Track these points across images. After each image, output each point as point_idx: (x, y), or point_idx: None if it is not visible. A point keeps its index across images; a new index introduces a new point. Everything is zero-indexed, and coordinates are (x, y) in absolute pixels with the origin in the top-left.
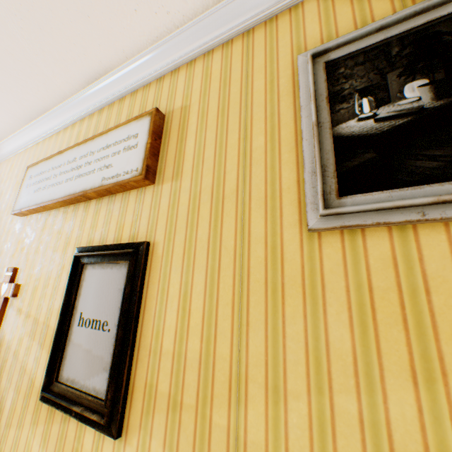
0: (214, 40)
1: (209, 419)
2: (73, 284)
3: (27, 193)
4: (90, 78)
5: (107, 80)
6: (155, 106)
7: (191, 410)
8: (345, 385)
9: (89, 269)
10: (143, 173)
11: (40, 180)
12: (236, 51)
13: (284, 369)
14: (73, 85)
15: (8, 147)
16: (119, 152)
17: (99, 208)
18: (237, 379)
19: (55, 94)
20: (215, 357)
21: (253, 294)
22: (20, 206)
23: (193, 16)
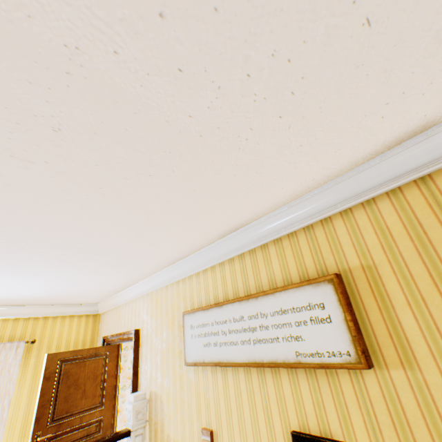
0: (374, 192)
1: None
2: None
3: (195, 345)
4: (226, 232)
5: (244, 231)
6: (316, 260)
7: None
8: None
9: None
10: (361, 361)
11: (205, 333)
12: (414, 201)
13: None
14: (210, 239)
15: (149, 284)
16: (304, 322)
17: (296, 380)
18: None
19: (193, 247)
20: None
21: None
22: (192, 359)
23: (337, 173)
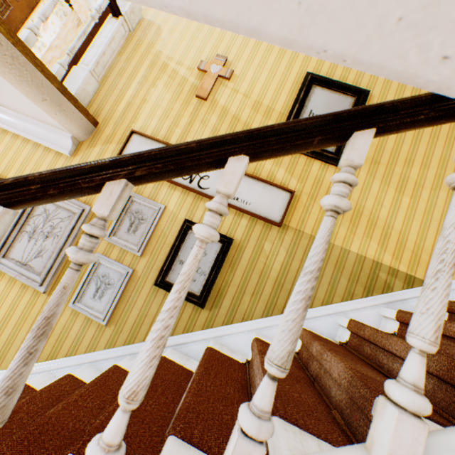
0: None
1: (392, 169)
2: (305, 93)
3: None
4: None
5: None
6: None
7: (384, 165)
8: (450, 168)
9: (317, 89)
10: None
11: None
12: None
13: (430, 160)
14: None
15: None
16: None
17: None
18: (409, 160)
19: None
20: (400, 151)
21: (424, 135)
22: None
23: None
